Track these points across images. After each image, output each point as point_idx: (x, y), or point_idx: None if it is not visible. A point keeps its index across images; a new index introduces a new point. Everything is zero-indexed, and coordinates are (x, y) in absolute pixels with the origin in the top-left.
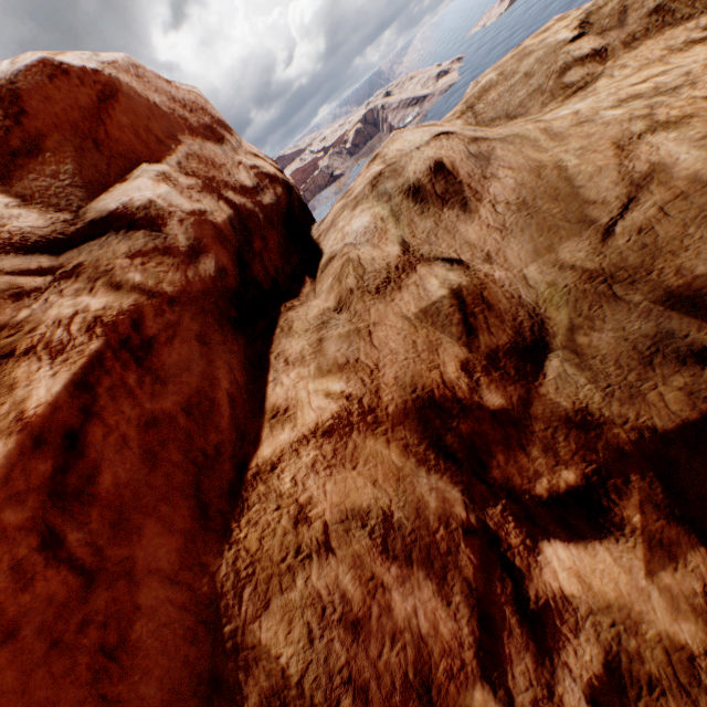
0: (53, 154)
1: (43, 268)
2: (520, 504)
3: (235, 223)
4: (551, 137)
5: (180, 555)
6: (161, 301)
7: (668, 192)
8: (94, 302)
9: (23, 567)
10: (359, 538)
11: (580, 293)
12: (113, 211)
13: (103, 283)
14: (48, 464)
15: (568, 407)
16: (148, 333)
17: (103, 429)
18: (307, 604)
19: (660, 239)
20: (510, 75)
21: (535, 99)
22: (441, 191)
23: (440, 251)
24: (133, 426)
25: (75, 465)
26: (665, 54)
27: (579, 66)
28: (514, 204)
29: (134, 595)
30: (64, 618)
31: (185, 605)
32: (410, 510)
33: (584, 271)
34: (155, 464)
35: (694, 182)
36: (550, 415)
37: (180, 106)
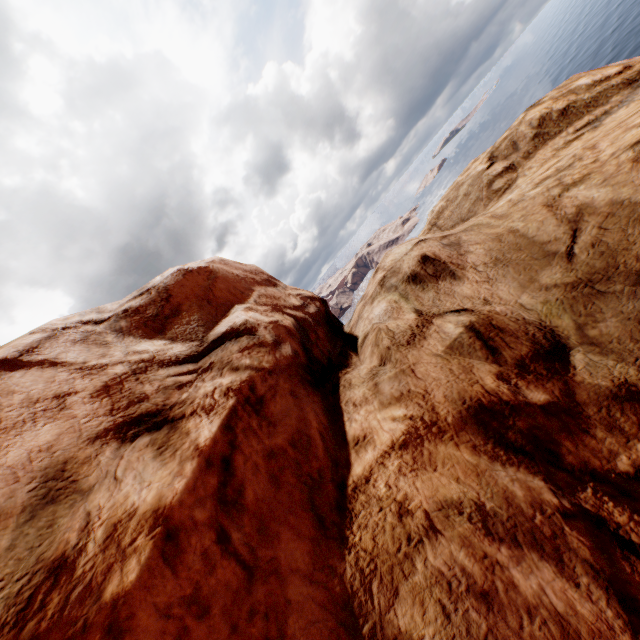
0: (187, 312)
1: (190, 370)
2: (609, 483)
3: (296, 326)
4: (498, 218)
5: (311, 557)
6: (264, 372)
7: (598, 217)
8: (224, 380)
9: (208, 554)
10: (460, 522)
11: (571, 300)
12: (224, 332)
13: (227, 369)
14: (215, 479)
15: (608, 384)
16: (259, 393)
17: (242, 457)
18: (432, 583)
19: (610, 244)
20: (454, 199)
21: (477, 205)
22: (432, 272)
23: (446, 308)
24: (260, 456)
25: (230, 481)
26: (554, 153)
27: (499, 178)
28: (489, 263)
29: (283, 590)
30: (237, 604)
31: (324, 604)
32: (499, 500)
33: (566, 284)
34: (278, 485)
35: (613, 205)
36: (596, 397)
37: (249, 273)
